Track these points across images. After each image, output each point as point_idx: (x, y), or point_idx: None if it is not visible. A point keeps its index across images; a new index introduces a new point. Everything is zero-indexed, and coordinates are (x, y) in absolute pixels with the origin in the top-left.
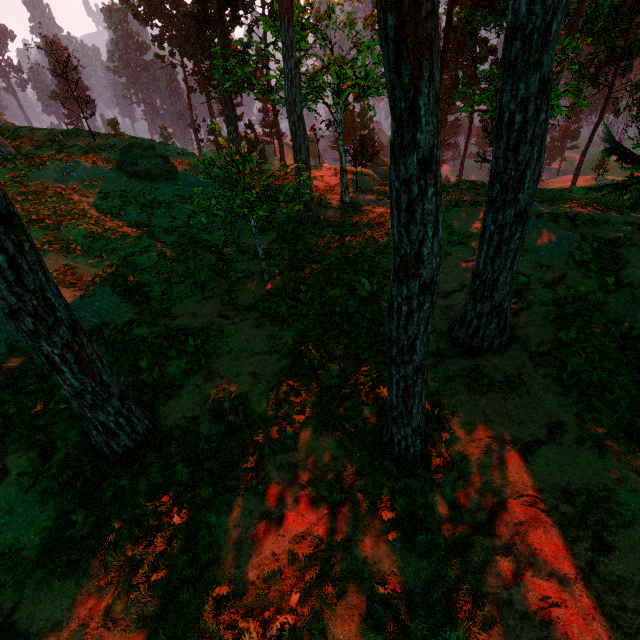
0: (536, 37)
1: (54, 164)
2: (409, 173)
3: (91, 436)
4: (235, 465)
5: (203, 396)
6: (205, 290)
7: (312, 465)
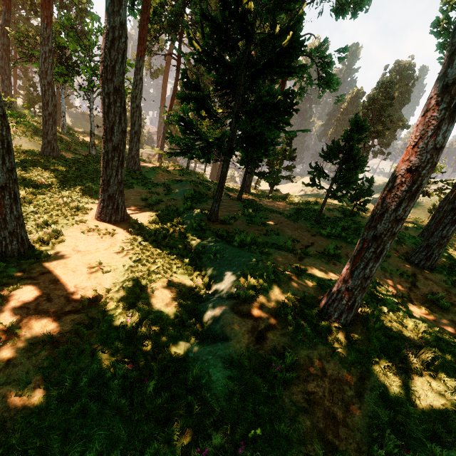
0: (109, 69)
1: None
2: None
3: None
4: None
5: None
6: None
7: None
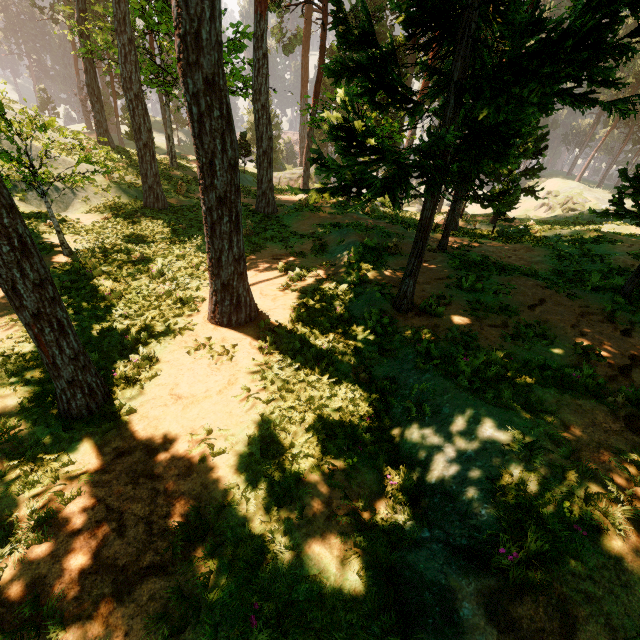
0: (189, 40)
1: None
2: None
3: None
4: None
5: None
6: None
7: None
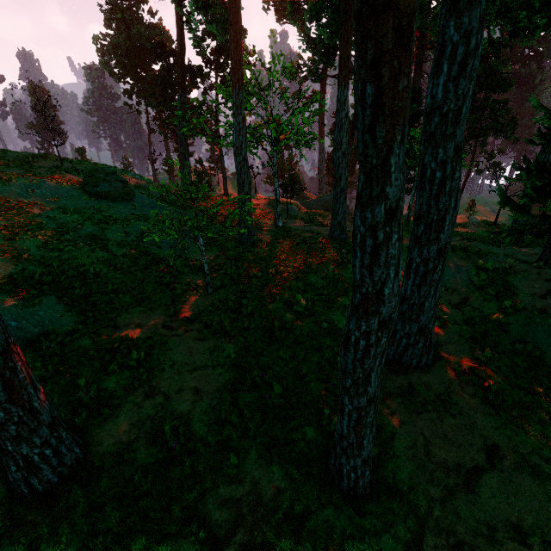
0: (451, 116)
1: (20, 181)
2: (376, 220)
3: (9, 472)
4: (173, 503)
5: (142, 416)
6: (151, 301)
7: (257, 500)
